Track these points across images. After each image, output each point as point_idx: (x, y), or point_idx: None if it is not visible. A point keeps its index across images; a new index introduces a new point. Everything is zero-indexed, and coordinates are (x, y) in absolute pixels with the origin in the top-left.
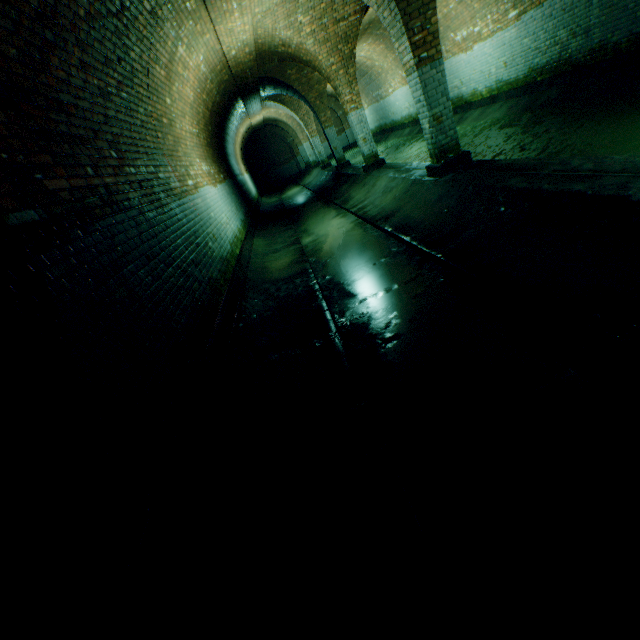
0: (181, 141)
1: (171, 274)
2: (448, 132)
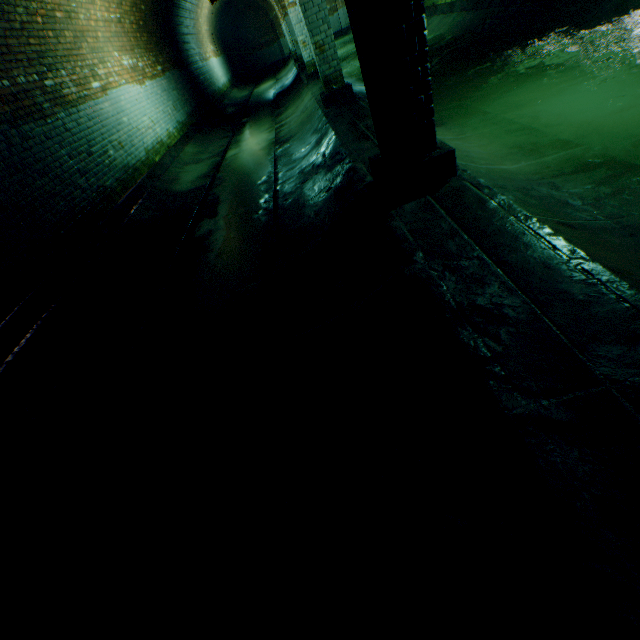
0: (88, 35)
1: (45, 183)
2: (331, 62)
